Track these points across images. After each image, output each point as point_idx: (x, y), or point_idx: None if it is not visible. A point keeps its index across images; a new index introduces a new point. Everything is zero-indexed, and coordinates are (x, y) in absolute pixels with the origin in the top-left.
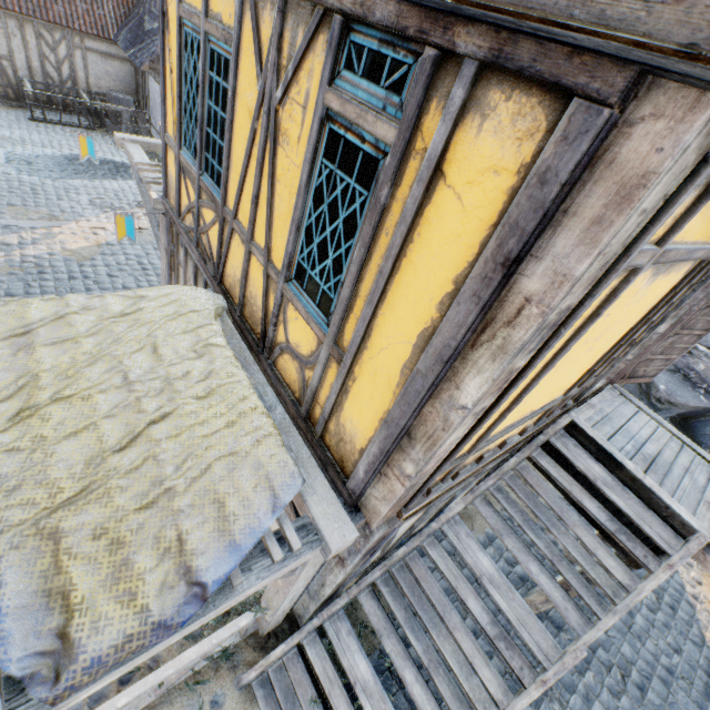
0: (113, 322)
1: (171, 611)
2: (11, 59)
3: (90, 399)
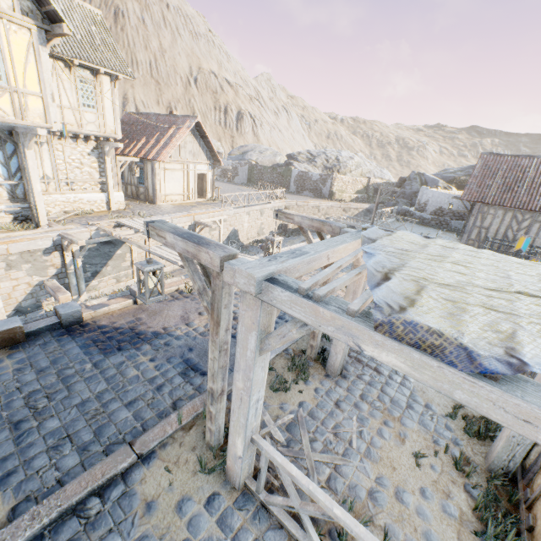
0: (510, 262)
1: (479, 351)
2: (487, 228)
3: (475, 271)
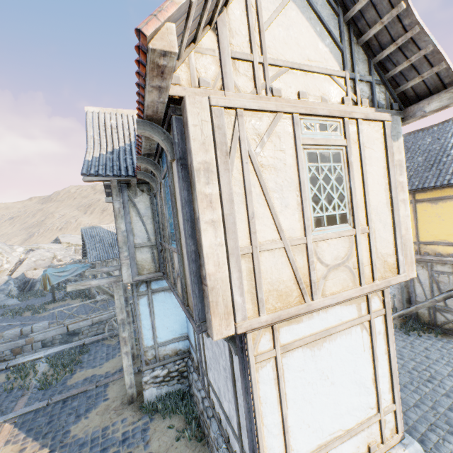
0: None
1: None
2: None
3: None
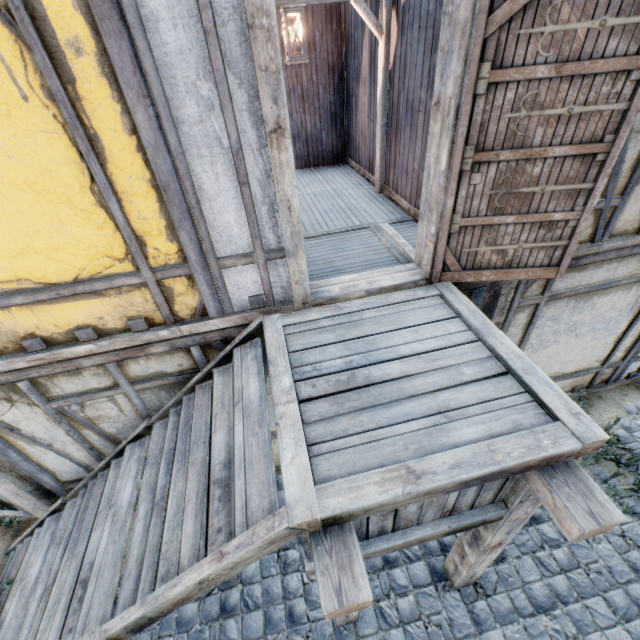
0: None
1: None
2: None
3: None
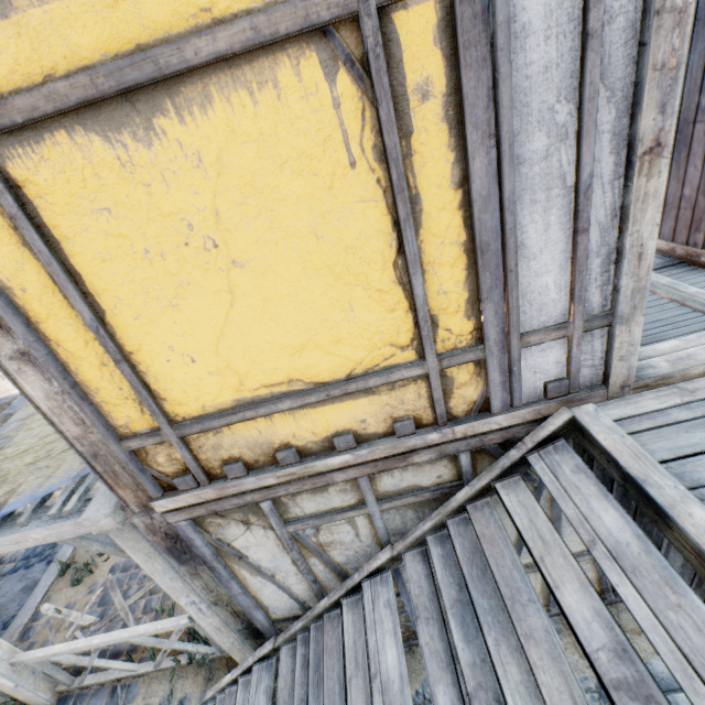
0: None
1: None
2: None
3: None
